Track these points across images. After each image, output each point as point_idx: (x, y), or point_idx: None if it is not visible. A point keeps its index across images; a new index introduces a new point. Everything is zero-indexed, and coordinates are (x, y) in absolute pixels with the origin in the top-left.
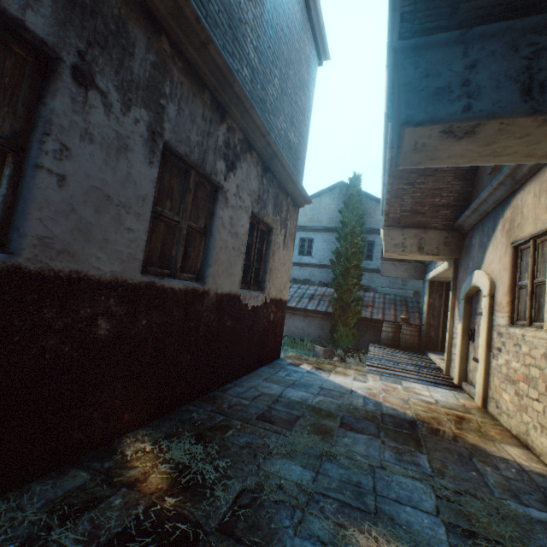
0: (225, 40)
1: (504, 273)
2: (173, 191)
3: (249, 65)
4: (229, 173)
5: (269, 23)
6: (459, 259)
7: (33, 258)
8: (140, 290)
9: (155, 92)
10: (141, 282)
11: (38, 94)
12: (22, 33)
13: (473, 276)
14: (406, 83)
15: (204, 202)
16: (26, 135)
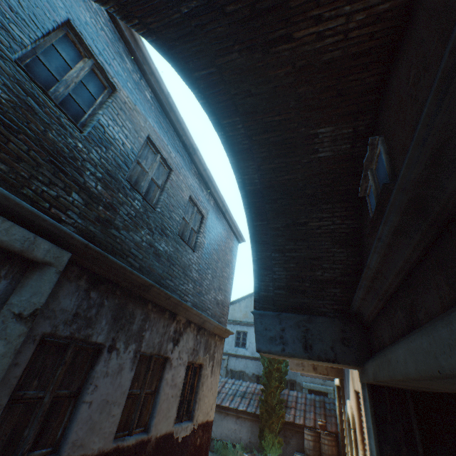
0: (180, 280)
1: (355, 412)
2: (140, 374)
3: (193, 280)
4: (175, 346)
5: (206, 252)
6: (343, 379)
7: (67, 455)
8: (110, 454)
9: (141, 331)
10: (112, 448)
11: (92, 363)
12: (95, 346)
13: (346, 404)
14: (257, 330)
15: (157, 370)
16: (82, 385)
